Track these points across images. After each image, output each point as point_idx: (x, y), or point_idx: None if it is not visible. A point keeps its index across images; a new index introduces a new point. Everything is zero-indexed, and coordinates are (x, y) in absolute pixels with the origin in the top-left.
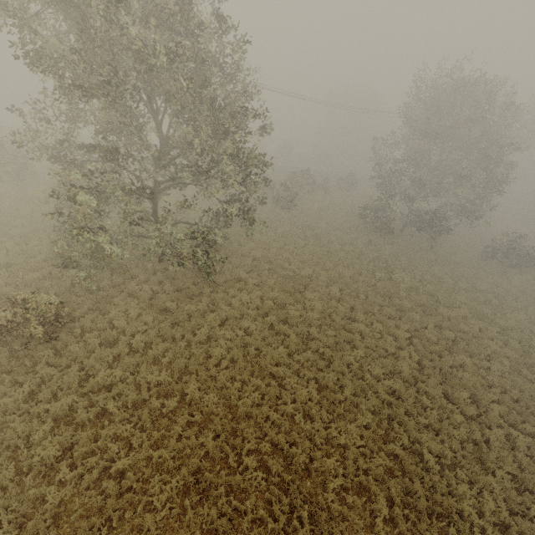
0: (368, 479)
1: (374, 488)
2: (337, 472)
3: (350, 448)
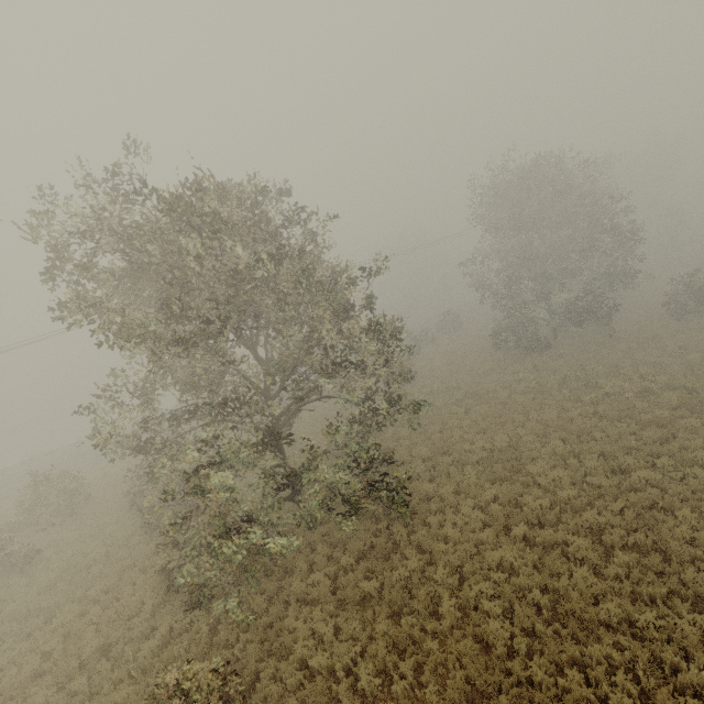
0: None
1: None
2: None
3: None
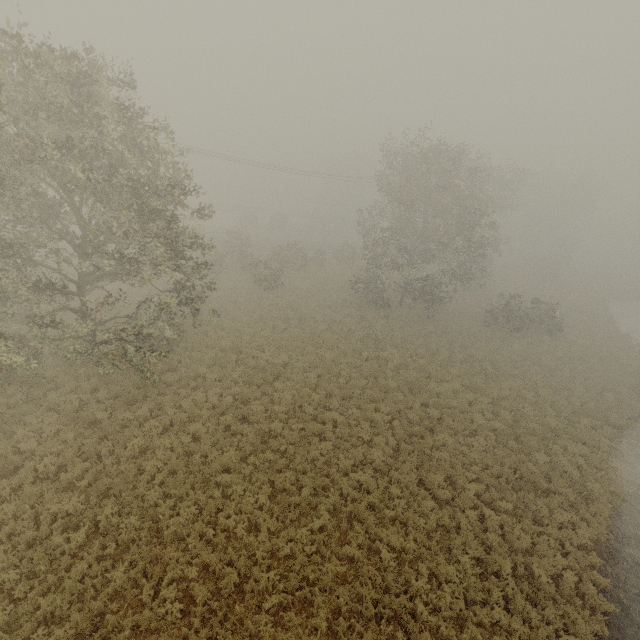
0: (313, 591)
1: (317, 600)
2: (278, 589)
3: (299, 558)
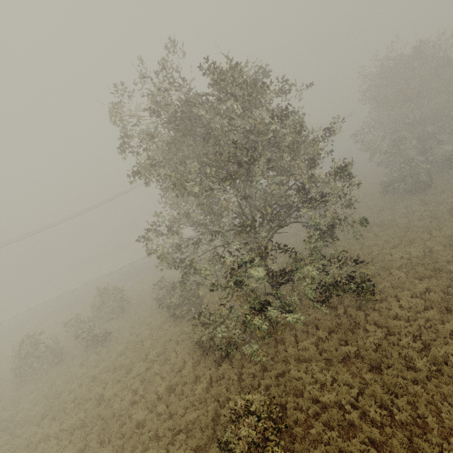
0: None
1: None
2: None
3: None
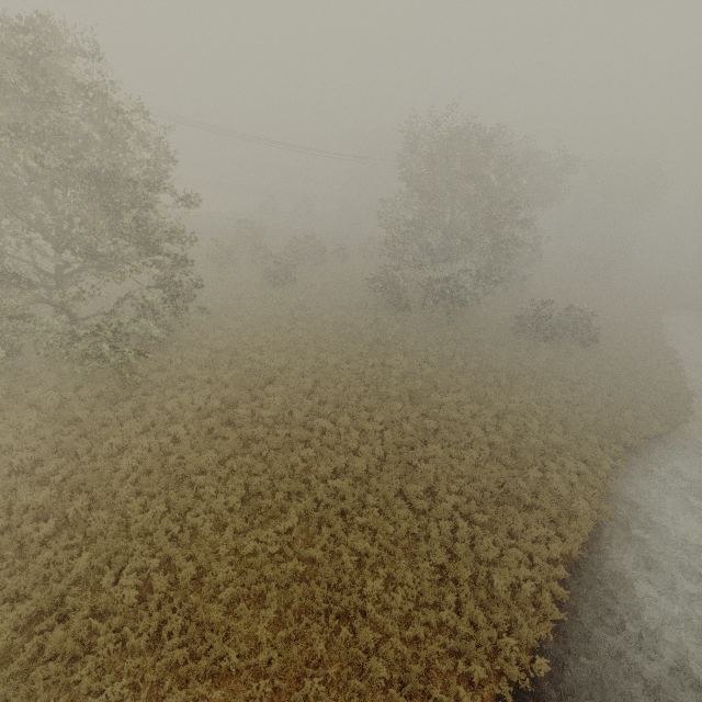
0: (270, 586)
1: (271, 594)
2: (236, 583)
3: (261, 556)
